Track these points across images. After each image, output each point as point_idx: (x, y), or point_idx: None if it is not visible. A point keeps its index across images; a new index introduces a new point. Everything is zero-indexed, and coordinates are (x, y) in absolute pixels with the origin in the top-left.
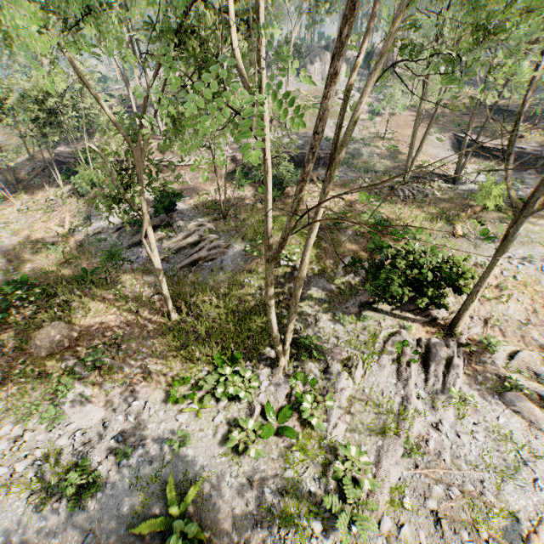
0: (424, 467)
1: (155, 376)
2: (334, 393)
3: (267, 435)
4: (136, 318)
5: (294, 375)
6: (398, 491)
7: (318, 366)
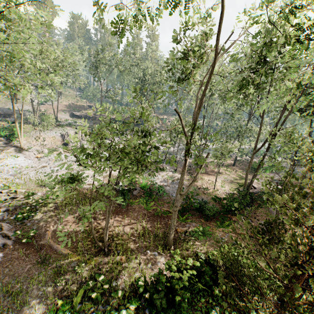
0: None
1: None
2: None
3: None
4: None
5: None
6: None
7: None
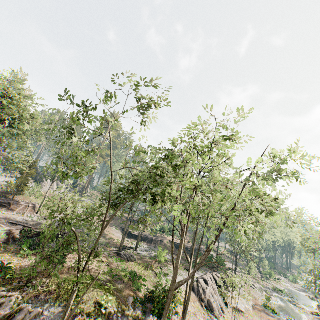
0: None
1: None
2: None
3: None
4: None
5: None
6: None
7: None
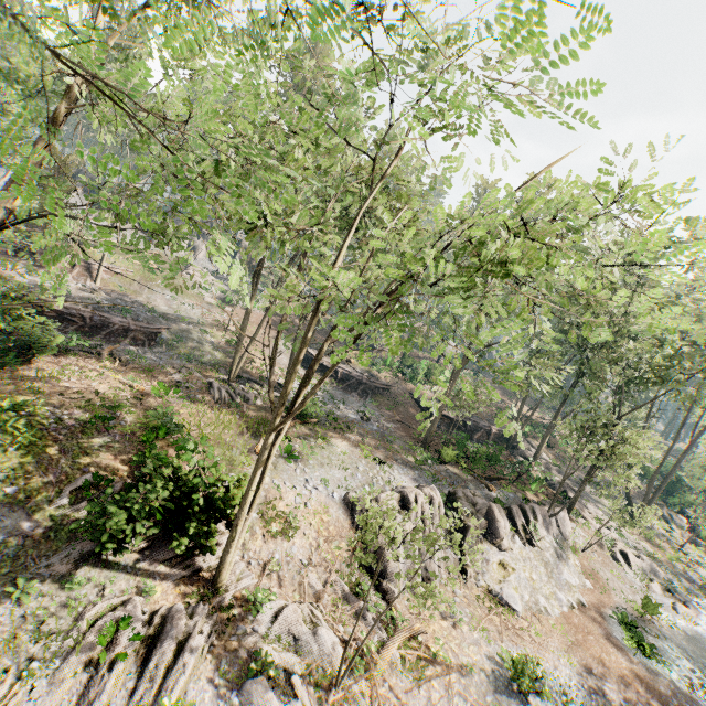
0: None
1: None
2: None
3: None
4: None
5: None
6: None
7: None
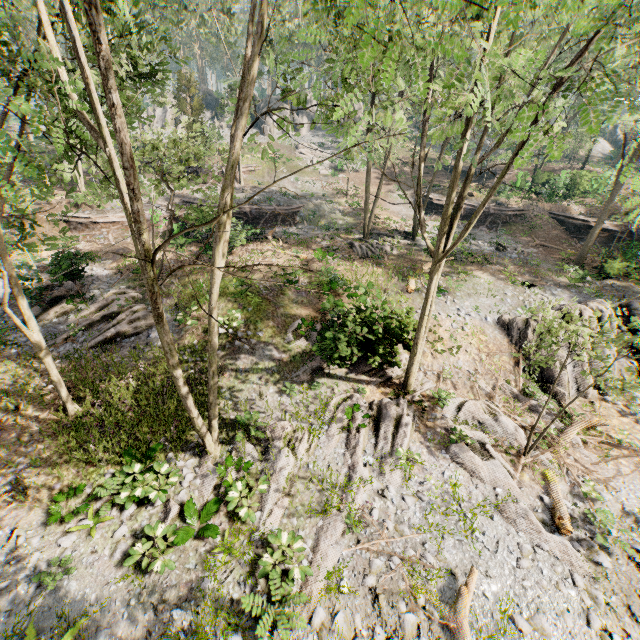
0: (366, 541)
1: (33, 492)
2: (272, 474)
3: (181, 540)
4: (13, 417)
5: (225, 461)
6: (335, 575)
7: (258, 447)
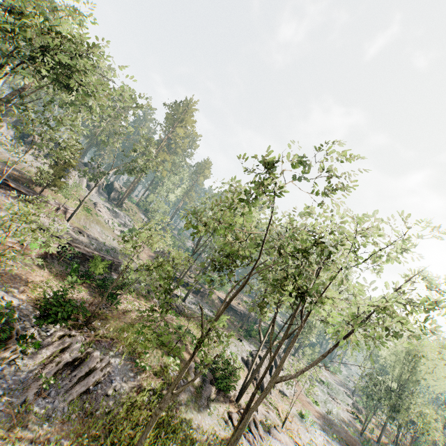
0: None
1: None
2: None
3: None
4: None
5: None
6: None
7: None
